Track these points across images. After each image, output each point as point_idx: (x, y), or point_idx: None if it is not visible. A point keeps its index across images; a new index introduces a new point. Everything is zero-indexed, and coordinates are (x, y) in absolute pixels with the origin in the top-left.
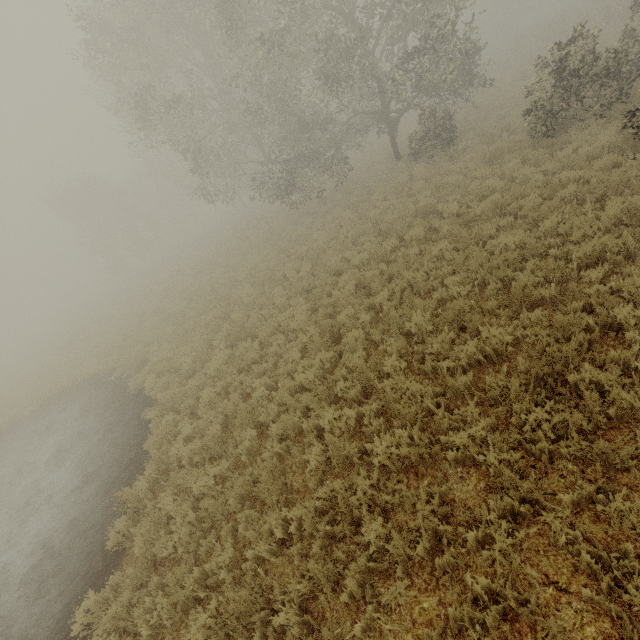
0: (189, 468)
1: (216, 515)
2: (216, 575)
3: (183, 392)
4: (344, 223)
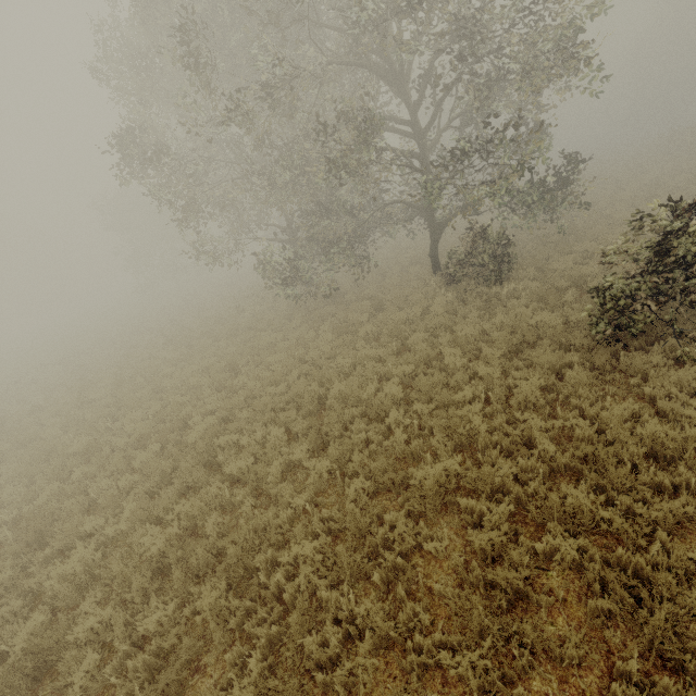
0: None
1: None
2: None
3: None
4: (309, 356)
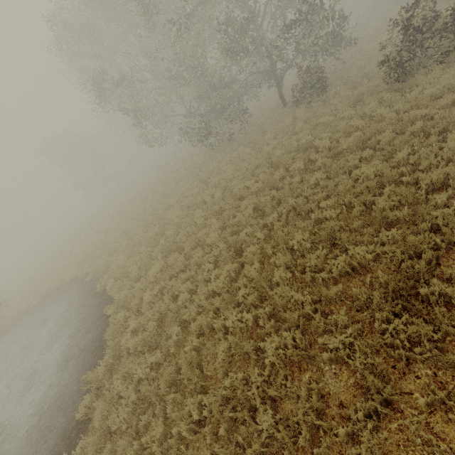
0: (135, 354)
1: (151, 396)
2: (150, 447)
3: (132, 293)
4: (245, 158)
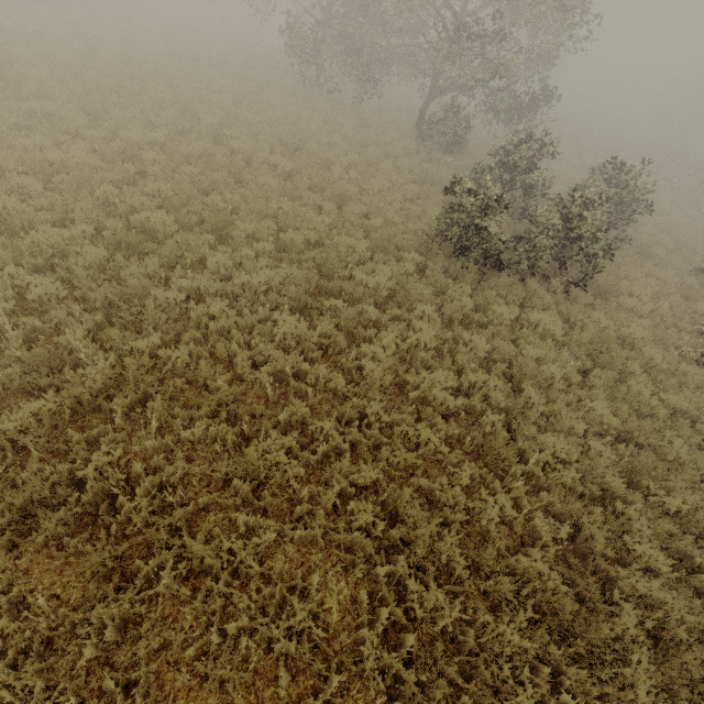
0: None
1: None
2: None
3: None
4: (299, 125)
